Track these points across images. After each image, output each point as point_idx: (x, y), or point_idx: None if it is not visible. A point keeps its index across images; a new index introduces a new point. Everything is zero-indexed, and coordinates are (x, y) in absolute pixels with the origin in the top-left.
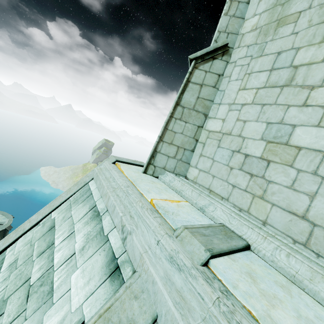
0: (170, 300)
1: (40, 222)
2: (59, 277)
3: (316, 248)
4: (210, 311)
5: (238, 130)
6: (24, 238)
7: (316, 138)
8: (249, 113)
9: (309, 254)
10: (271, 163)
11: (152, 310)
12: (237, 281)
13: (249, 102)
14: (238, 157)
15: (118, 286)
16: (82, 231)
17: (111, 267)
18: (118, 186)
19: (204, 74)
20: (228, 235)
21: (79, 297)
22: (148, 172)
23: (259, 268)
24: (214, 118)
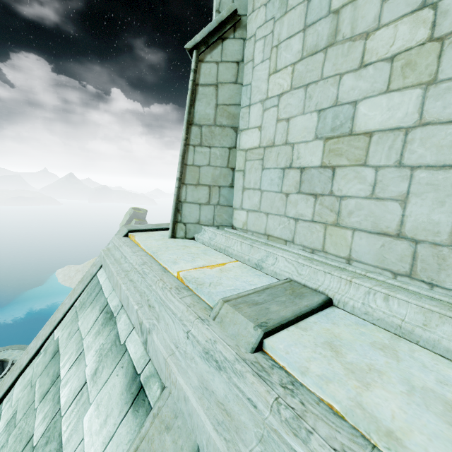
0: (208, 422)
1: (41, 349)
2: (69, 424)
3: (426, 275)
4: (266, 424)
5: (283, 136)
6: (23, 378)
7: (389, 111)
8: (290, 105)
9: (418, 288)
10: (337, 170)
11: (191, 442)
12: (307, 361)
13: (287, 89)
14: (291, 175)
15: (144, 417)
16: (93, 347)
17: (132, 390)
18: (131, 266)
19: (215, 67)
20: (296, 293)
21: (95, 449)
22: (178, 235)
23: (347, 329)
24: (248, 129)
